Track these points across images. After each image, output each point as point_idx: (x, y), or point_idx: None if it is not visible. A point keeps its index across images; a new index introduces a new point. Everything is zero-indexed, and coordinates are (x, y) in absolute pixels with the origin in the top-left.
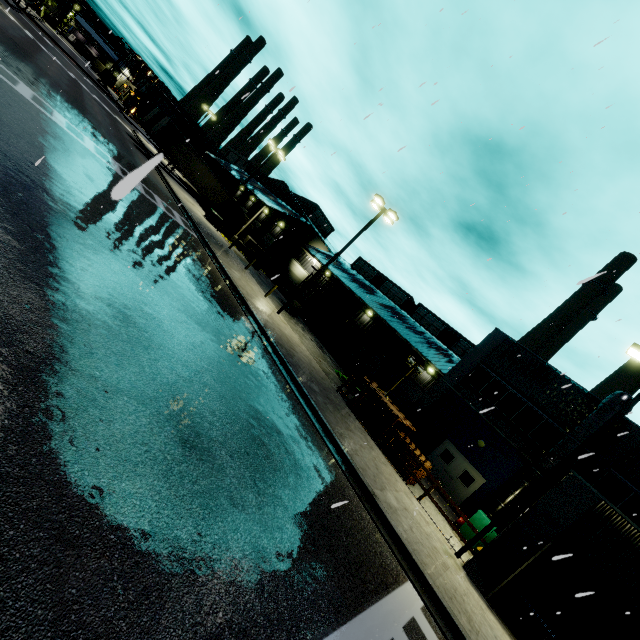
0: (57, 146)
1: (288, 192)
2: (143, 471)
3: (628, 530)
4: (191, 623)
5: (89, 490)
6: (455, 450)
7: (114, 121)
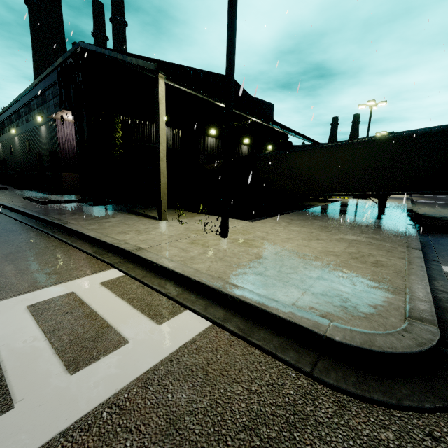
0: None
1: (250, 99)
2: None
3: None
4: None
5: None
6: None
7: None
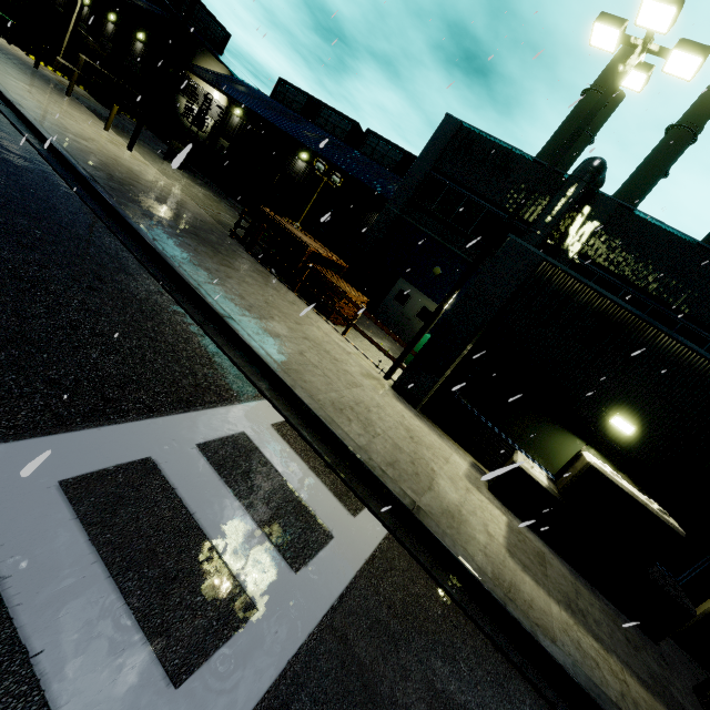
0: None
1: None
2: None
3: (570, 286)
4: None
5: None
6: (410, 288)
7: None
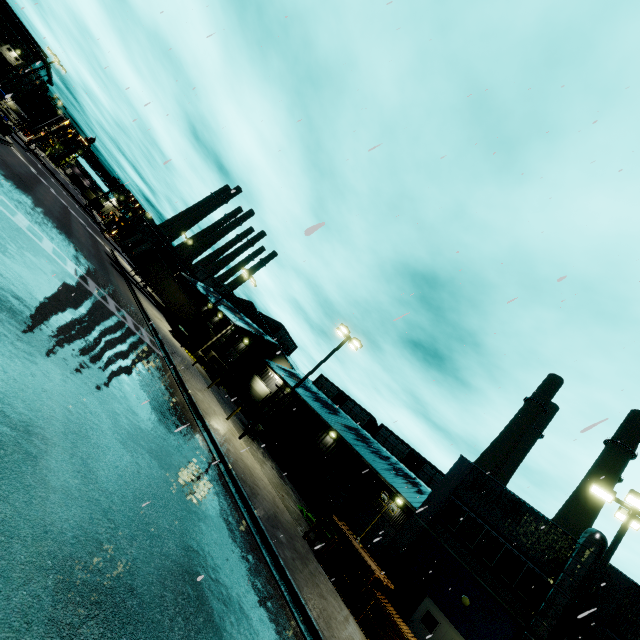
0: (42, 273)
1: (255, 311)
2: None
3: None
4: None
5: None
6: (438, 611)
7: (95, 242)
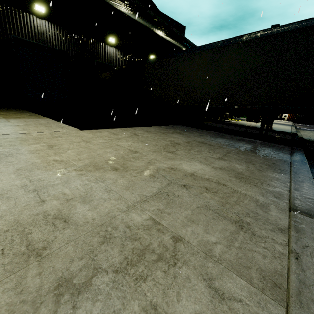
0: None
1: (158, 13)
2: None
3: None
4: None
5: None
6: None
7: None
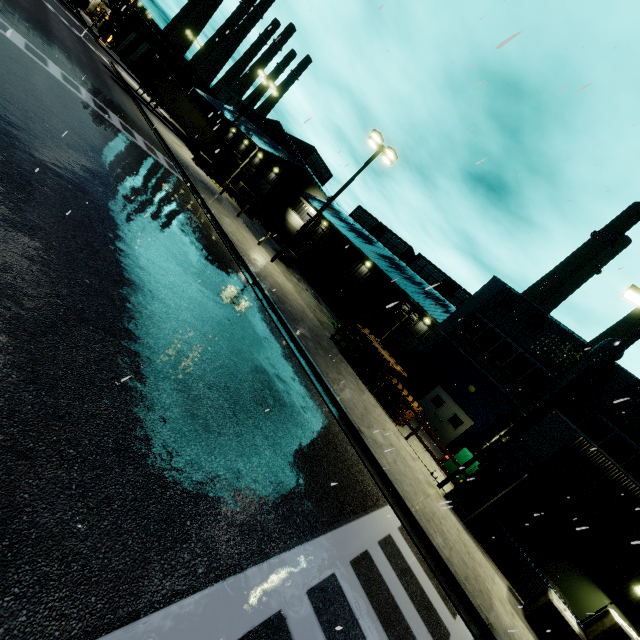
0: (14, 67)
1: (283, 133)
2: (109, 395)
3: (602, 462)
4: (156, 529)
5: (46, 408)
6: (446, 395)
7: (87, 49)
